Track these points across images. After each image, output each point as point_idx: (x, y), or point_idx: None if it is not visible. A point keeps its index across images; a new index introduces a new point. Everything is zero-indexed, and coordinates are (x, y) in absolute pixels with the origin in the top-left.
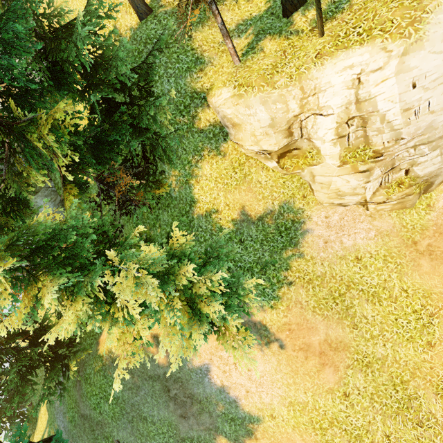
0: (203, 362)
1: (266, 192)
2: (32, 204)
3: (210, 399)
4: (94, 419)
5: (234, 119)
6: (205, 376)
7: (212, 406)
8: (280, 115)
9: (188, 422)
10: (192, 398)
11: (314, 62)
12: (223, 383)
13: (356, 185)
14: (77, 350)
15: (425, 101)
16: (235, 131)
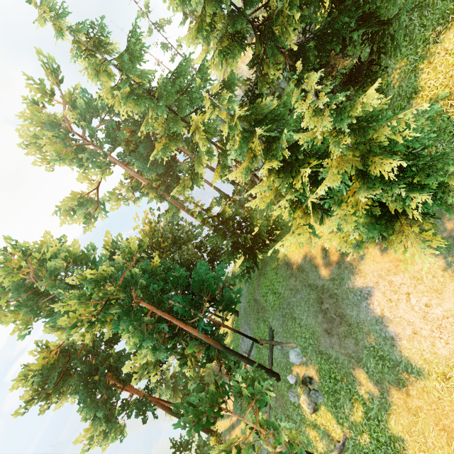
0: (367, 284)
1: None
2: (265, 95)
3: (361, 326)
4: (261, 304)
5: None
6: (364, 300)
7: (362, 334)
8: None
9: (330, 339)
10: (341, 318)
11: None
12: (383, 313)
13: None
14: (264, 251)
15: None
16: None
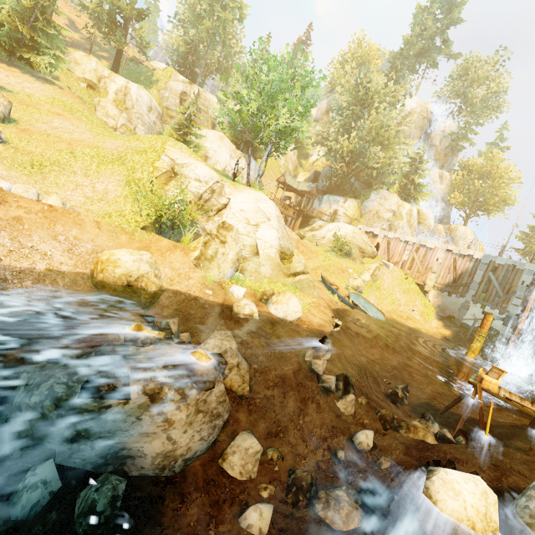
0: None
1: (75, 88)
2: None
3: None
4: None
5: (79, 61)
6: None
7: None
8: (101, 71)
9: None
10: None
11: (117, 74)
12: None
13: (116, 115)
14: None
15: (142, 105)
16: (75, 65)
